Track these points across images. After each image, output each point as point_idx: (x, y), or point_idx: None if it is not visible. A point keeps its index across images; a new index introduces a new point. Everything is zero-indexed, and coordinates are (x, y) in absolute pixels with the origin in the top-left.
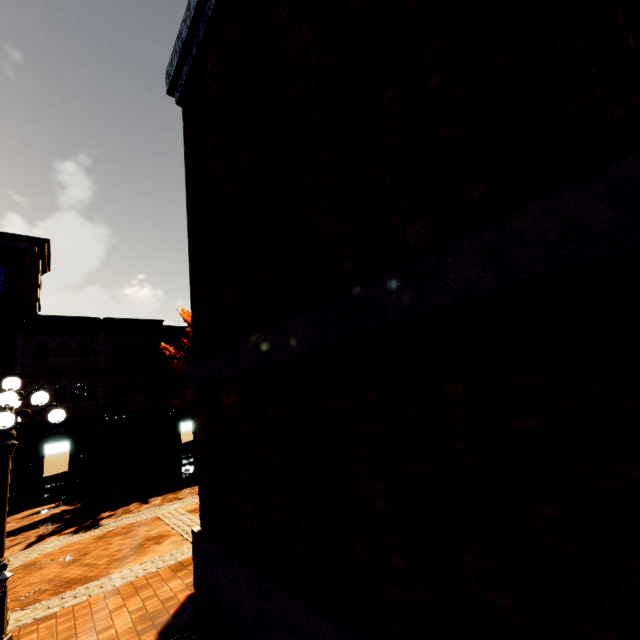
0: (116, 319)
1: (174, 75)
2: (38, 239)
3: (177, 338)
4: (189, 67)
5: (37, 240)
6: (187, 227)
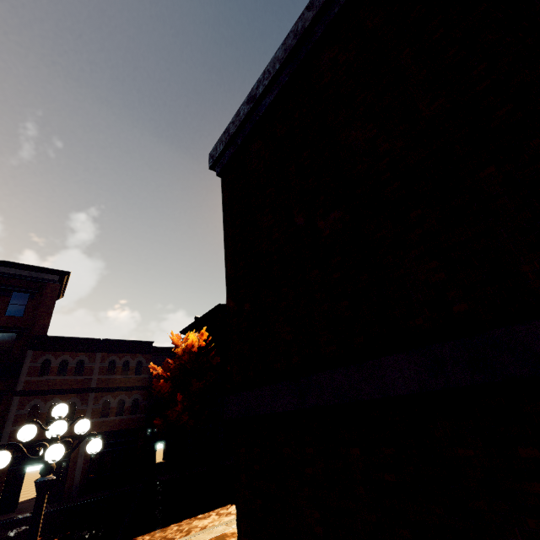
0: (113, 340)
1: (218, 156)
2: (61, 271)
3: (162, 358)
4: (233, 151)
5: (60, 272)
6: (225, 266)
